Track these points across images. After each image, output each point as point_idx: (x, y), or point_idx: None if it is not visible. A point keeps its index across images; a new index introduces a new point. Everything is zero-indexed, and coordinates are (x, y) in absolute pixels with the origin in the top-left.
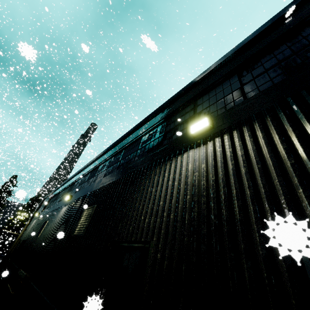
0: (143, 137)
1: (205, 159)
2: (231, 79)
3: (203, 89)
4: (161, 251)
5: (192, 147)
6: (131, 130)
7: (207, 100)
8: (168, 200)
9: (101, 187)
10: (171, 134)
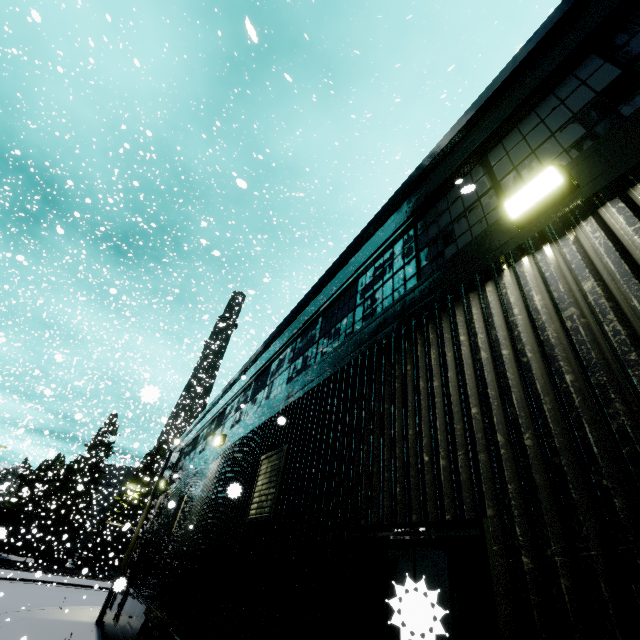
0: (361, 278)
1: (586, 267)
2: (580, 71)
3: (499, 124)
4: (530, 546)
5: (524, 252)
6: (330, 271)
7: (519, 143)
8: (498, 400)
9: (288, 404)
10: (438, 248)
